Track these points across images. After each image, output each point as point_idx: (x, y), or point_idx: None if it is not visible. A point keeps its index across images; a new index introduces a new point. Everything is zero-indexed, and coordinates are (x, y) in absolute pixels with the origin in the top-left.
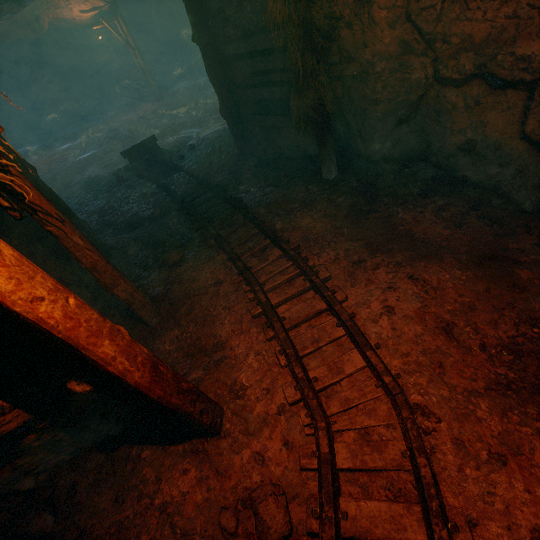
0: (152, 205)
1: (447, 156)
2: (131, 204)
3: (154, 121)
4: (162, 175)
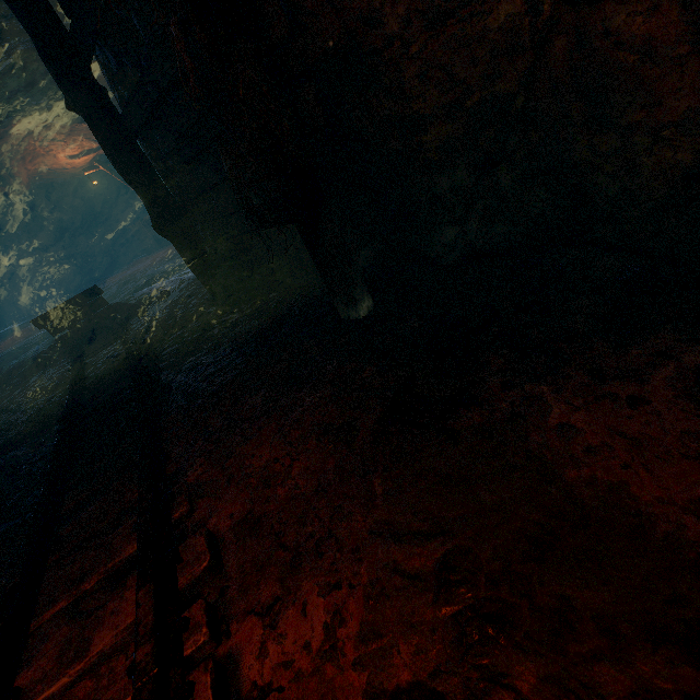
0: (31, 413)
1: (651, 211)
2: (3, 414)
3: (153, 269)
4: (97, 347)
